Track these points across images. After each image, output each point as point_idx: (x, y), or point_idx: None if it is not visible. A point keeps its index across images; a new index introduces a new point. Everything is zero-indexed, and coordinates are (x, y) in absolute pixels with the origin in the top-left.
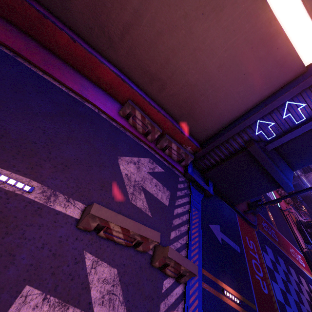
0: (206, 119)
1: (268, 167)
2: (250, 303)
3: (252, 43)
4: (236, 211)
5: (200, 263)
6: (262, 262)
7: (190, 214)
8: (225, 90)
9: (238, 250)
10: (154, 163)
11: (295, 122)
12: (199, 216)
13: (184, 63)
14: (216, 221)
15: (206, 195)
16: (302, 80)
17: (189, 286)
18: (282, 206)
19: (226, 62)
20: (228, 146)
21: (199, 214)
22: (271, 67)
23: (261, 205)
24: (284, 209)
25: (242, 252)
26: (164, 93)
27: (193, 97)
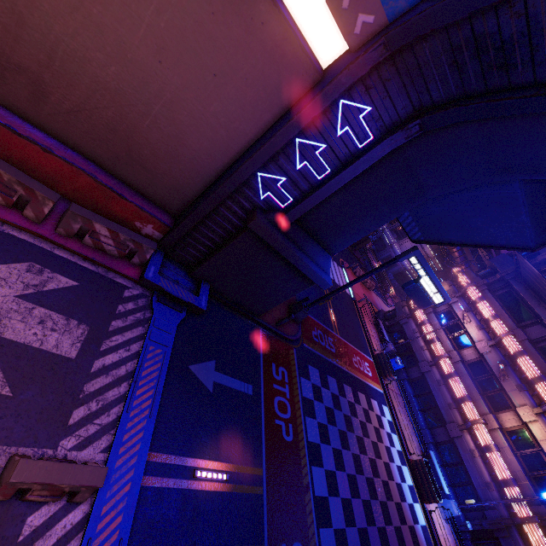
0: (170, 168)
1: (289, 255)
2: (252, 469)
3: (210, 1)
4: (262, 325)
5: (146, 445)
6: (294, 394)
7: (140, 360)
8: (189, 107)
9: (249, 391)
10: (46, 271)
11: (317, 177)
12: (164, 357)
13: (68, 32)
14: (210, 355)
15: (194, 311)
16: (311, 98)
17: (105, 499)
18: (357, 296)
19: (170, 42)
20: (221, 220)
21: (164, 354)
22: (262, 65)
23: (306, 308)
24: (361, 299)
25: (256, 392)
26: (49, 106)
27: (125, 119)
